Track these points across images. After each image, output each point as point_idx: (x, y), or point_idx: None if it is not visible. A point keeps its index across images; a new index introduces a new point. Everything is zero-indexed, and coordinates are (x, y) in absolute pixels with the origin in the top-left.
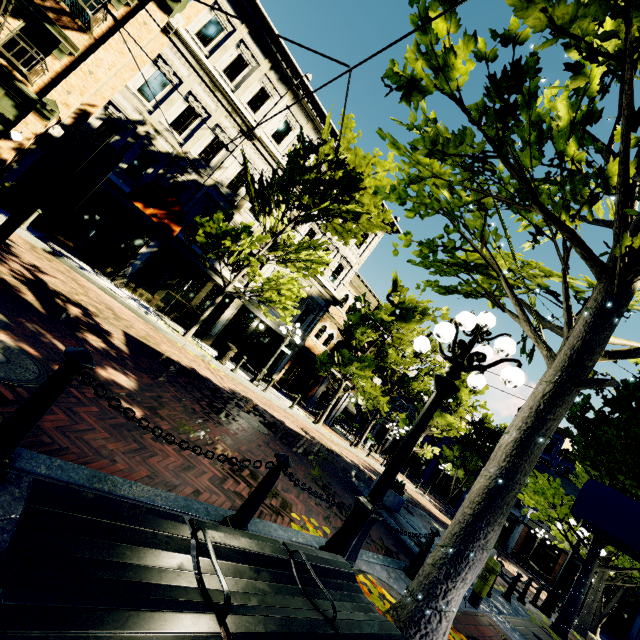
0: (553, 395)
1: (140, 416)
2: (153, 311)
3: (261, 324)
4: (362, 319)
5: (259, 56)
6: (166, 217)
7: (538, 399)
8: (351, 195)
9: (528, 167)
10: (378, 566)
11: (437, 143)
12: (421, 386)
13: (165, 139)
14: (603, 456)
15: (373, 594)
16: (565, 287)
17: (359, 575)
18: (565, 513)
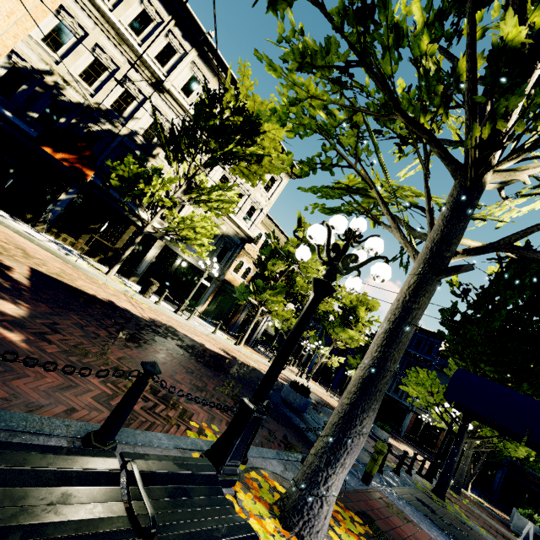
0: (417, 286)
1: (19, 341)
2: (77, 253)
3: (183, 262)
4: (273, 253)
5: (163, 12)
6: (77, 161)
7: (404, 291)
8: (253, 139)
9: (389, 74)
10: (275, 461)
11: (306, 55)
12: (326, 307)
13: (75, 89)
14: (468, 349)
15: (263, 488)
16: (427, 191)
17: (251, 472)
18: (440, 398)
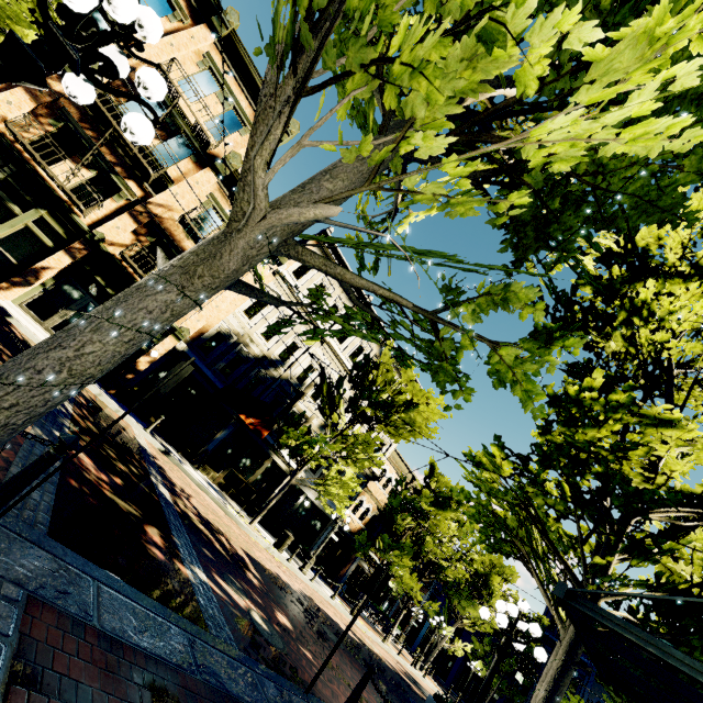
0: (562, 669)
1: (312, 659)
2: (220, 492)
3: (307, 501)
4: (402, 503)
5: (335, 284)
6: (260, 424)
7: (554, 670)
8: (407, 413)
9: (541, 517)
10: None
11: (492, 490)
12: (454, 573)
13: (256, 345)
14: None
15: None
16: None
17: None
18: None
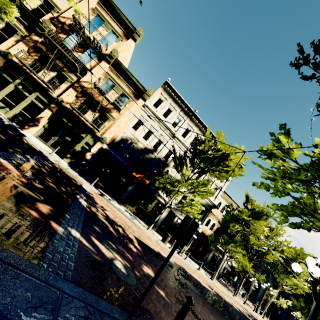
0: None
1: (164, 296)
2: (133, 215)
3: (179, 219)
4: (231, 217)
5: (176, 107)
6: (143, 177)
7: None
8: (224, 162)
9: None
10: None
11: (286, 174)
12: (272, 257)
13: (141, 143)
14: None
15: None
16: None
17: None
18: None
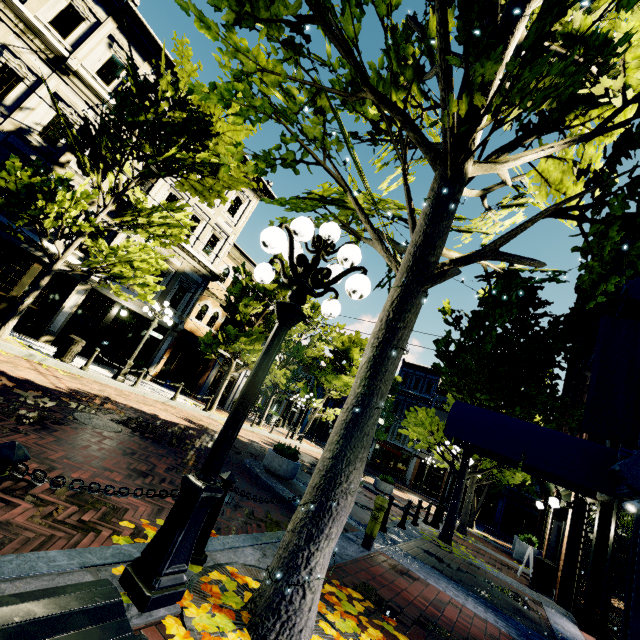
0: (401, 300)
1: None
2: None
3: (123, 310)
4: (245, 291)
5: None
6: None
7: (387, 308)
8: (203, 143)
9: (352, 37)
10: (249, 549)
11: (244, 1)
12: (315, 352)
13: None
14: (464, 380)
15: (228, 591)
16: (407, 189)
17: (211, 573)
18: (441, 437)
